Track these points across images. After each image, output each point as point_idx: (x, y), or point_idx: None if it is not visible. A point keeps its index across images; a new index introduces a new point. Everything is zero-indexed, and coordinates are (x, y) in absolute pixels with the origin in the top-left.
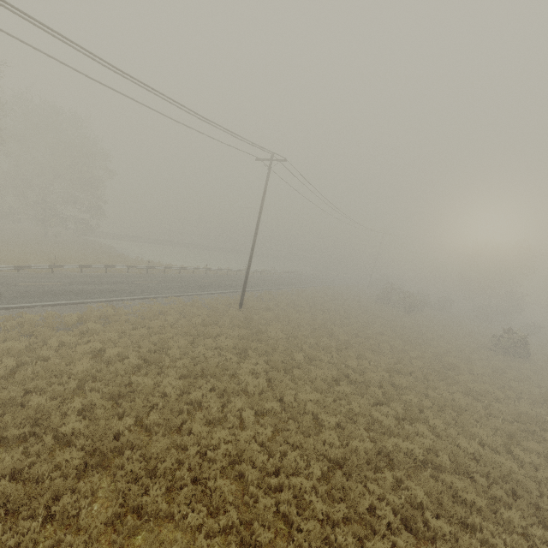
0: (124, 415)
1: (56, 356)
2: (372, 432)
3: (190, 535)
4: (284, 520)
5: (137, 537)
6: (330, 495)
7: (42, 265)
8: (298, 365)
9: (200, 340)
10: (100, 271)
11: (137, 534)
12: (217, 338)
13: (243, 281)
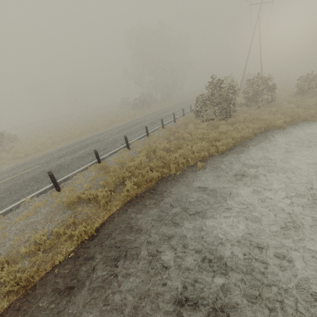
0: None
1: None
2: None
3: None
4: None
5: None
6: None
7: None
8: None
9: None
10: None
11: None
12: None
13: None
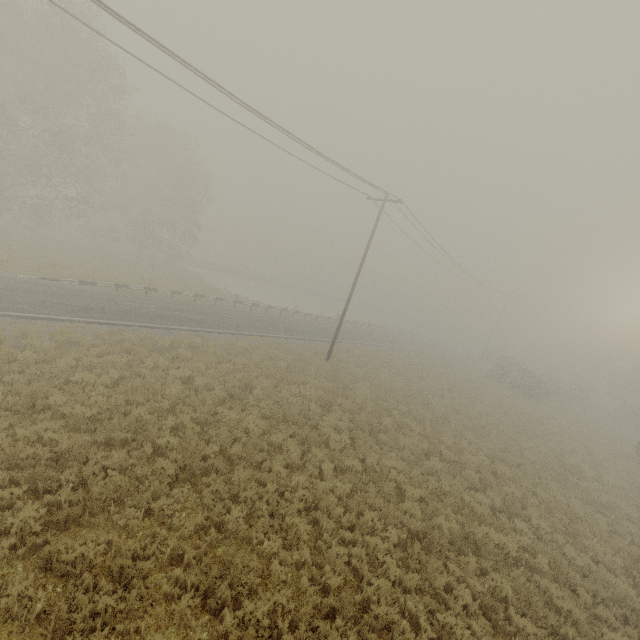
0: (210, 442)
1: (151, 376)
2: (461, 516)
3: (264, 561)
4: (355, 573)
5: (218, 549)
6: (405, 564)
7: (138, 286)
8: (385, 430)
9: (284, 385)
10: (189, 299)
11: (218, 546)
12: (302, 386)
13: (333, 330)
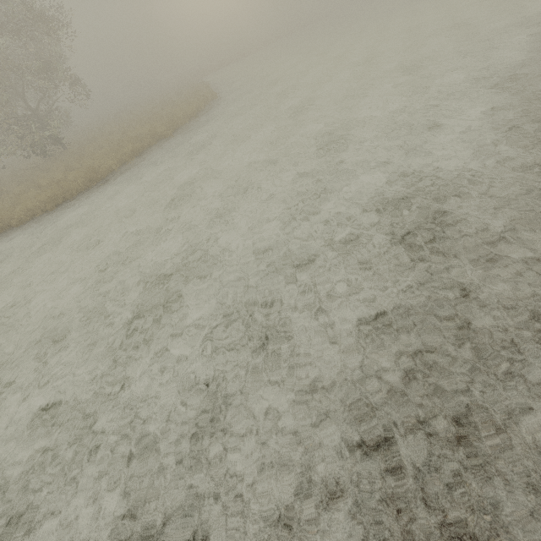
0: None
1: None
2: None
3: None
4: None
5: None
6: None
7: None
8: None
9: None
10: None
11: None
12: None
13: None
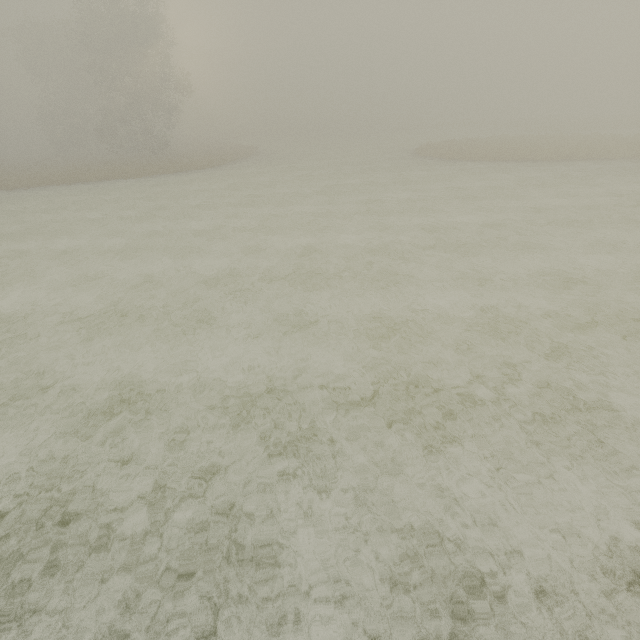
0: None
1: None
2: None
3: None
4: None
5: None
6: None
7: None
8: None
9: None
10: None
11: None
12: None
13: None
